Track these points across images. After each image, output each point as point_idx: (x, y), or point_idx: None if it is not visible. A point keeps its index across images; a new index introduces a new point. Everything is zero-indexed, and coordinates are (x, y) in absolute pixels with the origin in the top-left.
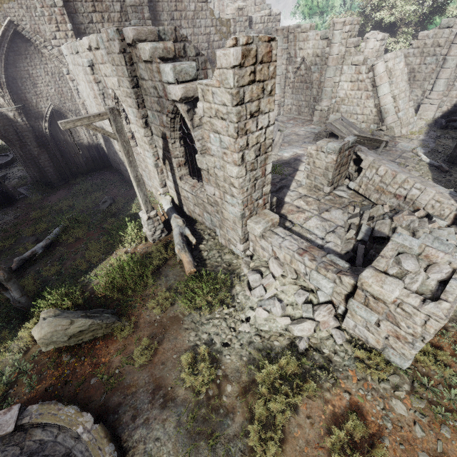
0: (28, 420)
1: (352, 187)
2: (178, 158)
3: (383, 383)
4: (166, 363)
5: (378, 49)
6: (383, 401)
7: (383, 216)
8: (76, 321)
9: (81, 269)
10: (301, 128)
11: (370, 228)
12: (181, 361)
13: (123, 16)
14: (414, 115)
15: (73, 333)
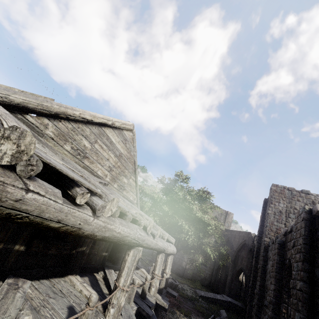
0: None
1: None
2: None
3: None
4: None
5: None
6: None
7: None
8: None
9: None
10: None
11: None
12: None
13: None
14: None
15: None
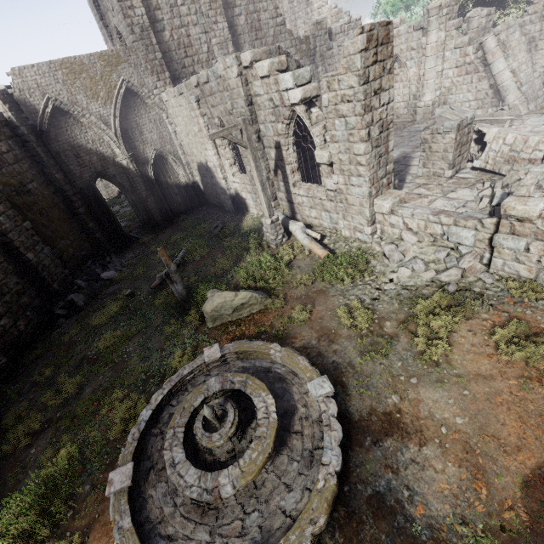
0: (229, 351)
1: (477, 165)
2: (291, 164)
3: (542, 301)
4: (323, 318)
5: (484, 27)
6: (543, 312)
7: (519, 181)
8: (239, 294)
9: (216, 276)
10: (403, 129)
11: (505, 192)
12: (336, 315)
13: (210, 56)
14: (542, 86)
15: (237, 306)
